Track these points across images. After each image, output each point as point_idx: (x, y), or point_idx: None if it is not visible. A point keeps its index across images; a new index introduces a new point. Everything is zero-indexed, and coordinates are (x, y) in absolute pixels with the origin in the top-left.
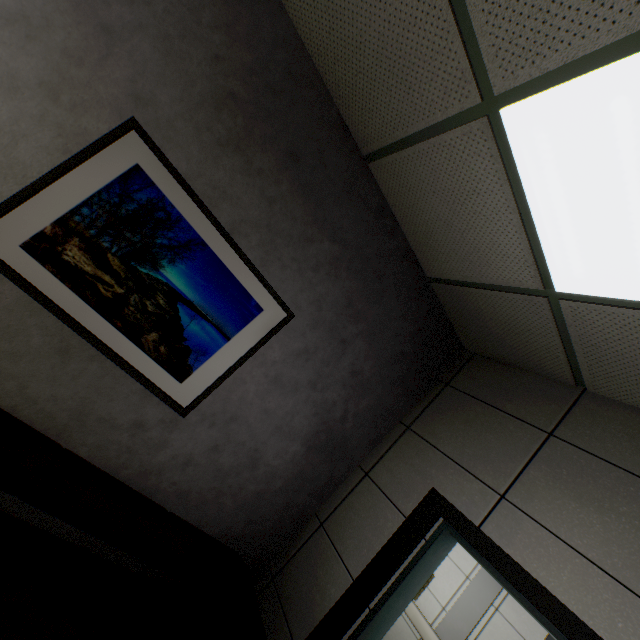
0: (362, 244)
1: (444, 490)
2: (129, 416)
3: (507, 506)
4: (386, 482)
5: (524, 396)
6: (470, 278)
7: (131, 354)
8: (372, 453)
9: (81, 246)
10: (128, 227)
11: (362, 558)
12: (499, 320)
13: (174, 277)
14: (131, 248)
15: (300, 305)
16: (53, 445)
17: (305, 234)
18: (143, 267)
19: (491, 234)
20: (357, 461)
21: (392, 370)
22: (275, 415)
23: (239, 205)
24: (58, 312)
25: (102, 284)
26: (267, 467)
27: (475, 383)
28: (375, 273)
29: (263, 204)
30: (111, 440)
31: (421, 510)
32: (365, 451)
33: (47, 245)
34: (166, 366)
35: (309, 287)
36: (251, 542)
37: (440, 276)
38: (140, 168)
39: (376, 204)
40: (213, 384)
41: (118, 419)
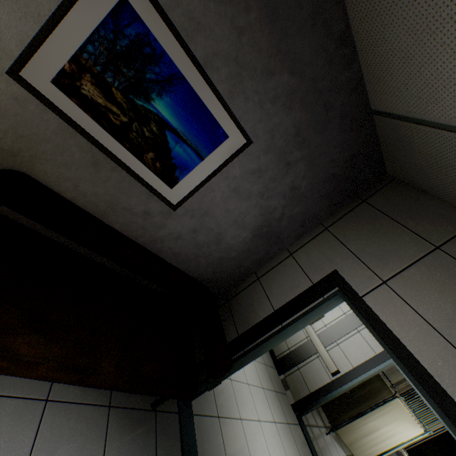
0: (318, 76)
1: (343, 272)
2: (141, 208)
3: (385, 288)
4: (303, 261)
5: (426, 217)
6: (413, 114)
7: (137, 168)
8: (297, 242)
9: (92, 81)
10: (124, 63)
11: (281, 300)
12: (427, 154)
13: (162, 108)
14: (128, 83)
15: (257, 133)
16: (100, 222)
17: (267, 67)
18: (138, 100)
19: (451, 70)
20: (286, 246)
21: (322, 188)
22: (233, 213)
23: (211, 37)
24: (86, 136)
25: (112, 114)
26: (226, 244)
27: (387, 203)
28: (324, 105)
29: (232, 36)
30: (132, 221)
31: (324, 281)
32: (292, 240)
33: (69, 81)
34: (161, 177)
35: (266, 118)
36: (215, 282)
37: (384, 109)
38: (126, 0)
39: (339, 31)
40: (192, 191)
41: (134, 209)
